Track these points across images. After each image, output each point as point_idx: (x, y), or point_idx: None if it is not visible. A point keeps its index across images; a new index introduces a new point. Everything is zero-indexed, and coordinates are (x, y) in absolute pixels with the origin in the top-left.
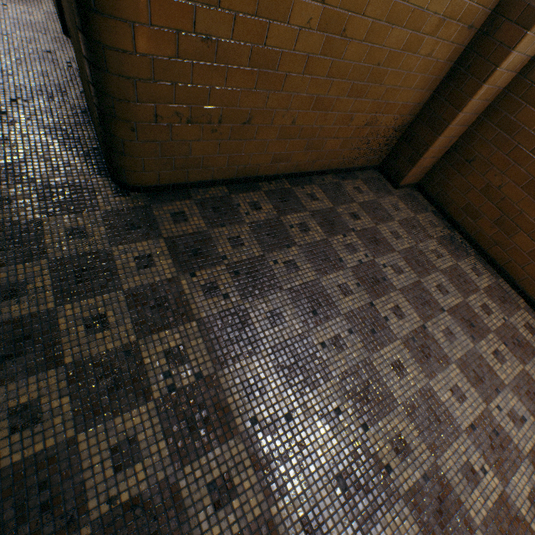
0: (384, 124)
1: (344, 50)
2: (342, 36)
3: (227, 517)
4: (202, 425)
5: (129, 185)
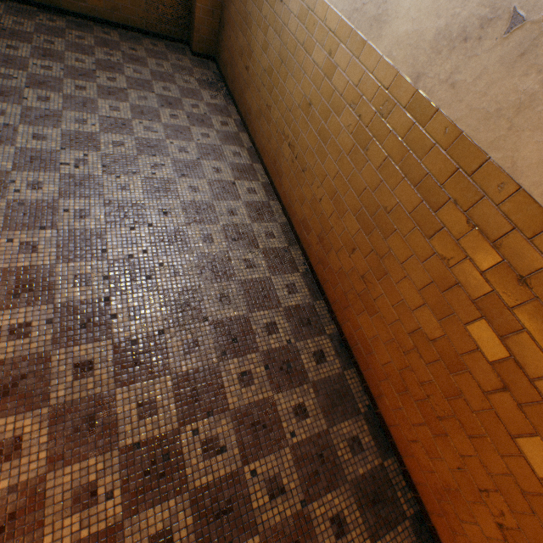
0: None
1: None
2: None
3: None
4: None
5: None
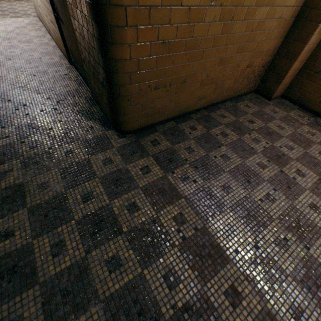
0: (256, 64)
1: (233, 28)
2: (231, 21)
3: (242, 312)
4: (208, 257)
5: (126, 131)
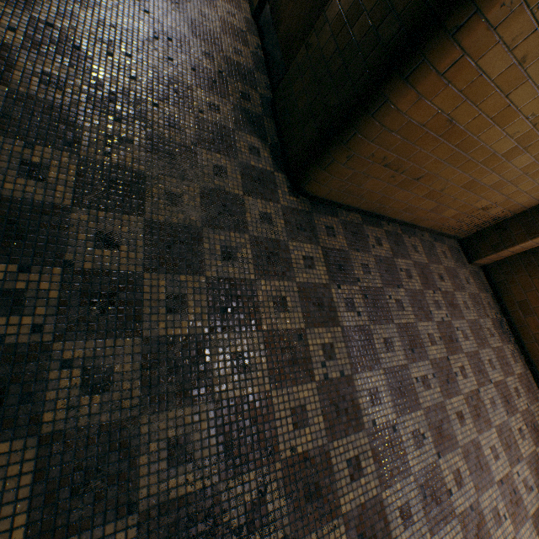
0: (491, 212)
1: (517, 157)
2: (524, 148)
3: (357, 489)
4: (343, 413)
5: (304, 190)
